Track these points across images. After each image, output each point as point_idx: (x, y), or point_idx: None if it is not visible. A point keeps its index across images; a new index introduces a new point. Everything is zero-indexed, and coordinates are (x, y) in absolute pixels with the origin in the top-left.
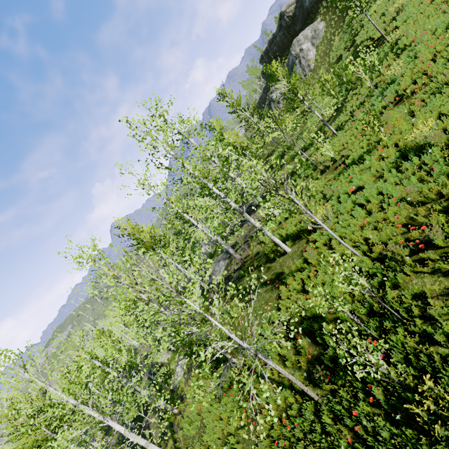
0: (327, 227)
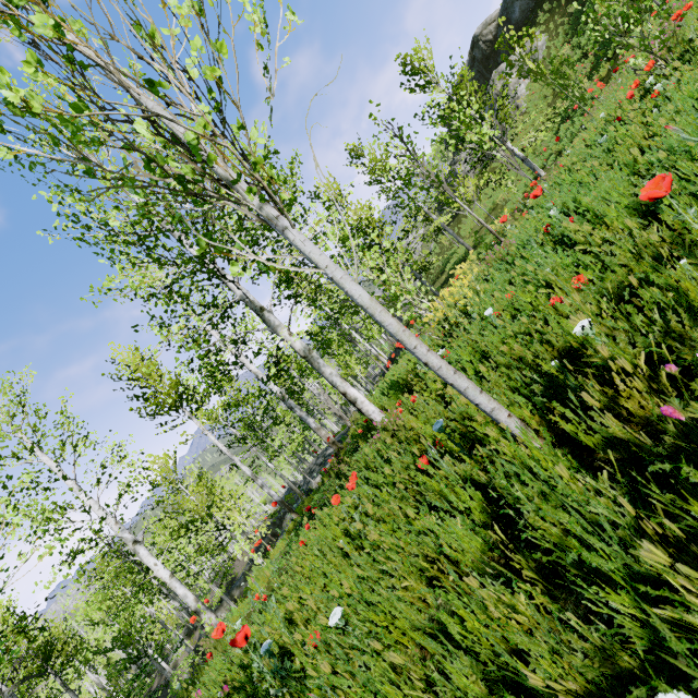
0: (348, 278)
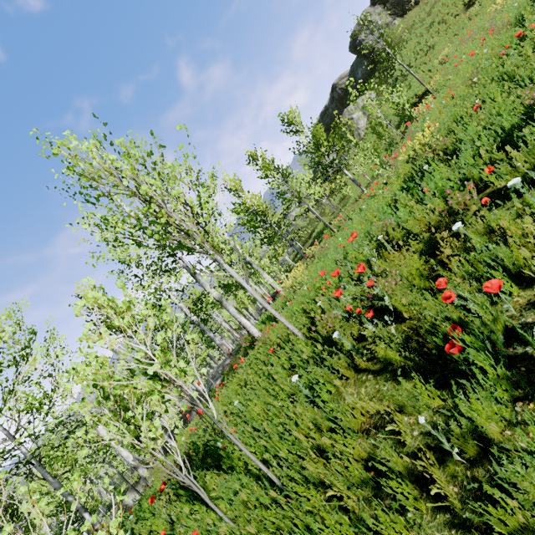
0: (244, 282)
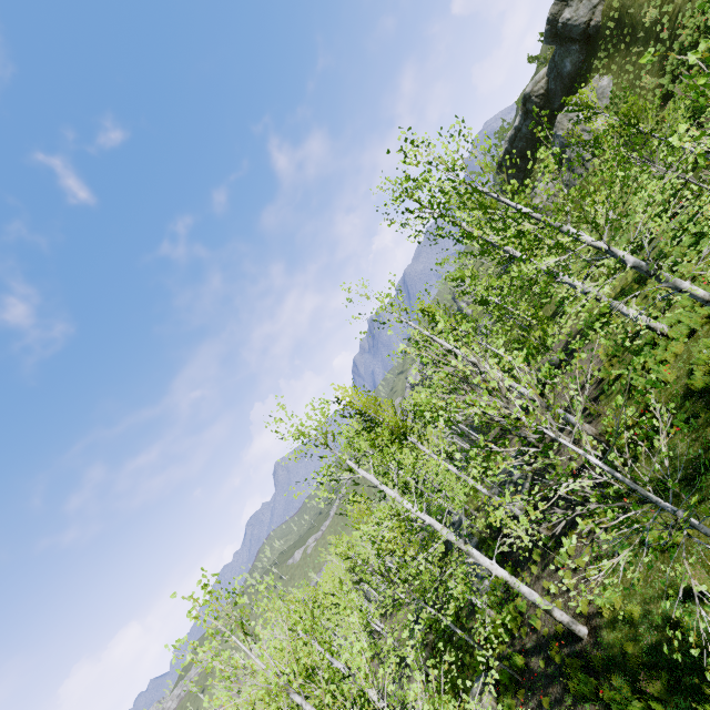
0: None
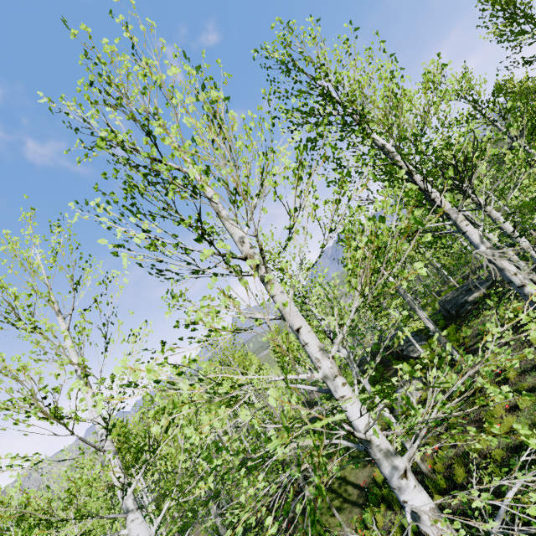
0: None
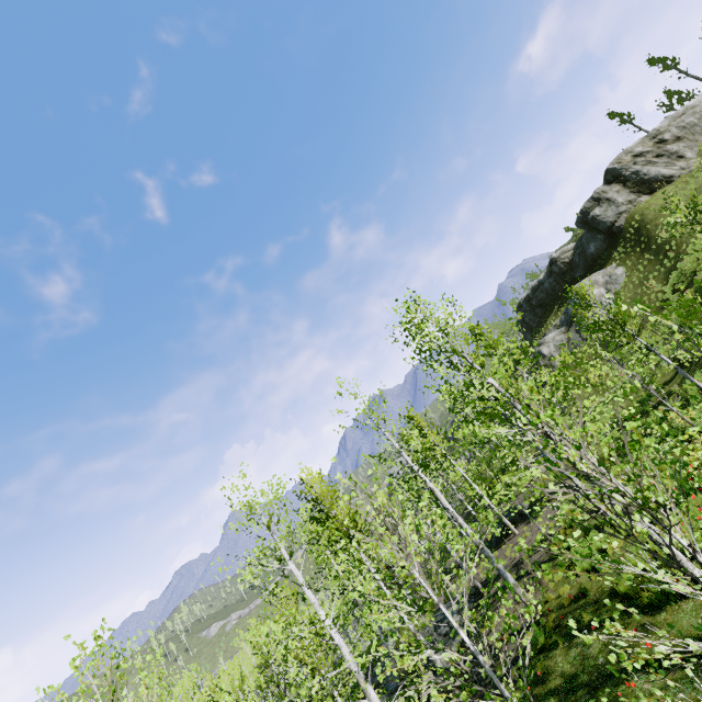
0: None
